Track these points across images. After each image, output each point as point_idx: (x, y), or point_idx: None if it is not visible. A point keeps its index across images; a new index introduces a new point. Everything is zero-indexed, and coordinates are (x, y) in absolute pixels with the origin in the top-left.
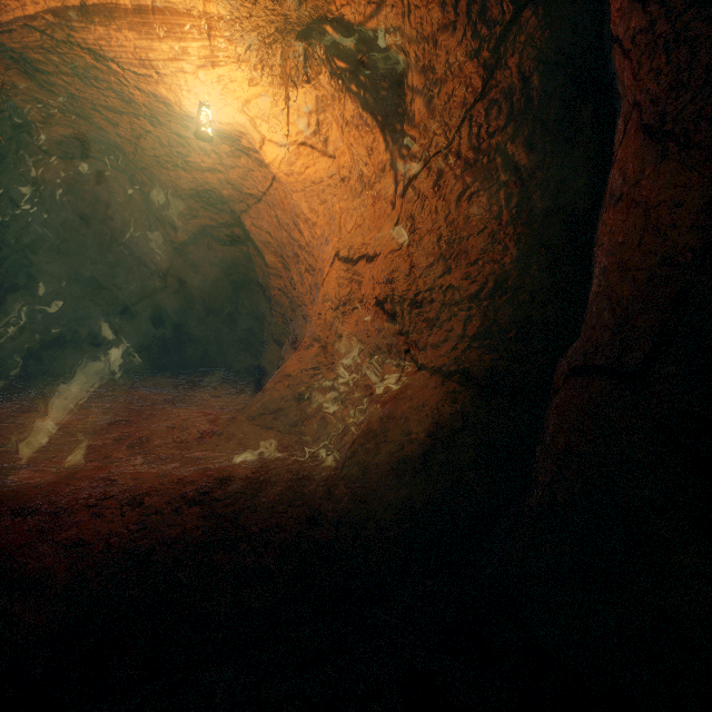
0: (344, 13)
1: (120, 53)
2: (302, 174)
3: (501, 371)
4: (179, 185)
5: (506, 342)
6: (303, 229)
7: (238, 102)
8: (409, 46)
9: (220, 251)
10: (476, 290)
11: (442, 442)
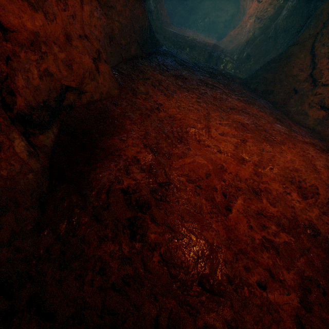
0: None
1: None
2: None
3: (259, 34)
4: None
5: (263, 29)
6: None
7: None
8: None
9: None
10: (266, 18)
11: (244, 45)
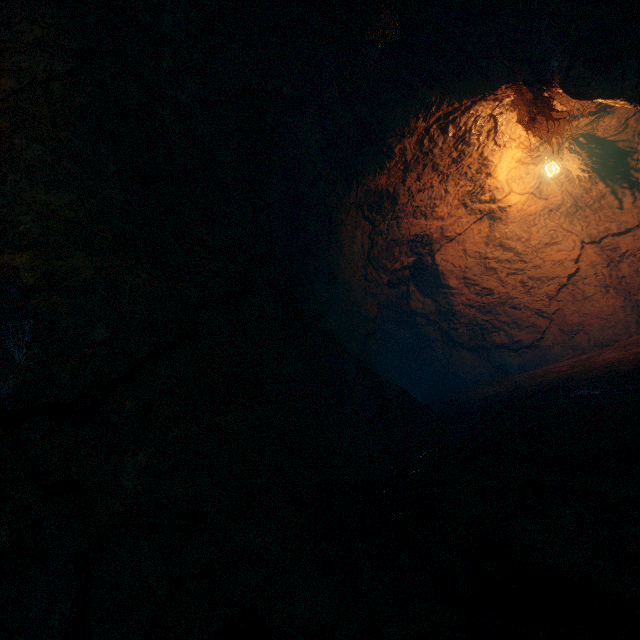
0: (596, 134)
1: (504, 130)
2: (525, 210)
3: None
4: (410, 231)
5: None
6: (515, 245)
7: (508, 170)
8: (637, 145)
9: (386, 295)
10: None
11: None
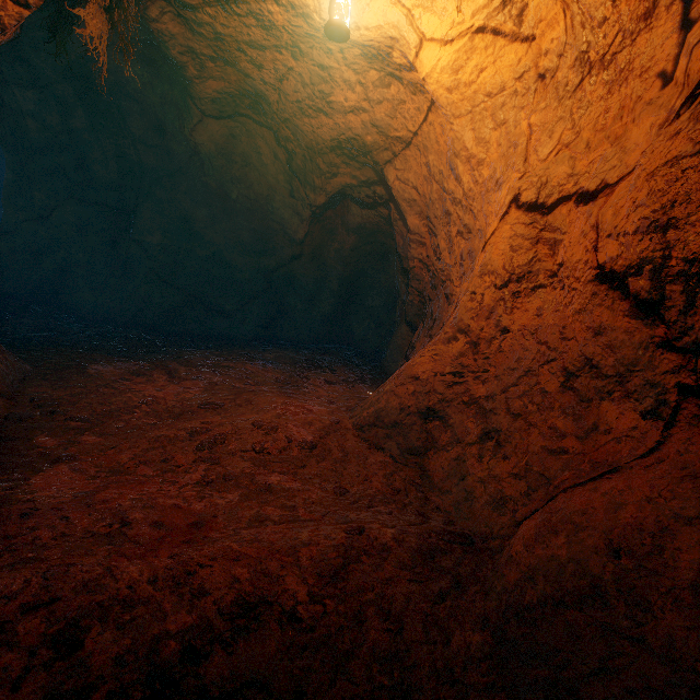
0: None
1: None
2: (471, 83)
3: None
4: (320, 136)
5: None
6: (461, 173)
7: None
8: None
9: (359, 216)
10: None
11: None
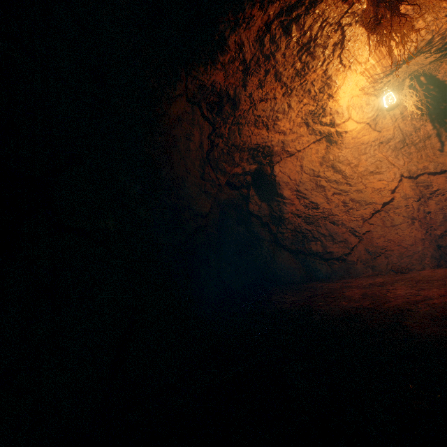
0: (437, 75)
1: (351, 48)
2: (359, 138)
3: None
4: (251, 140)
5: None
6: (345, 169)
7: (350, 96)
8: None
9: (227, 194)
10: None
11: None
